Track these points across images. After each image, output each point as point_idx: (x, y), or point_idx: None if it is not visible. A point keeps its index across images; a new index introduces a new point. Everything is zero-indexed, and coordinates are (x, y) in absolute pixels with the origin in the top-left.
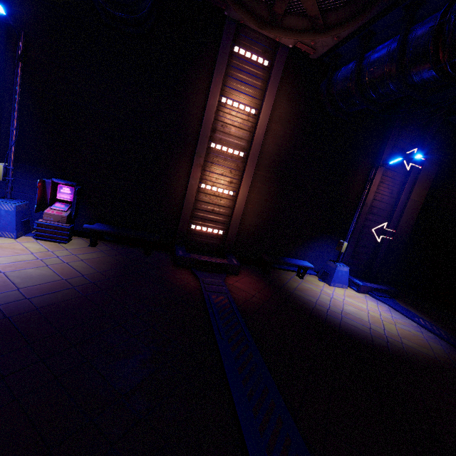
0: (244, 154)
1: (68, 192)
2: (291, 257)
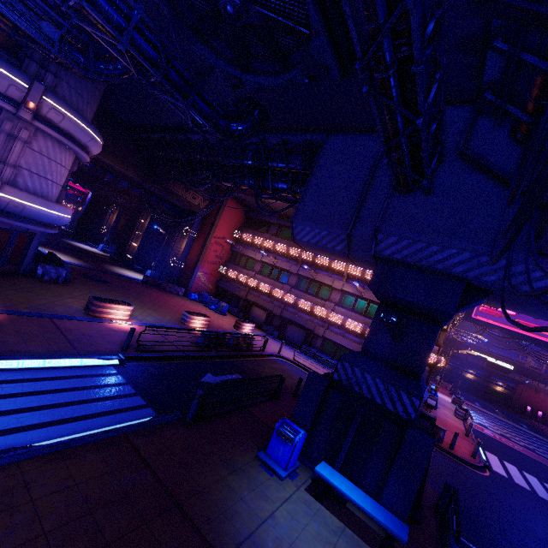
0: None
1: None
2: None
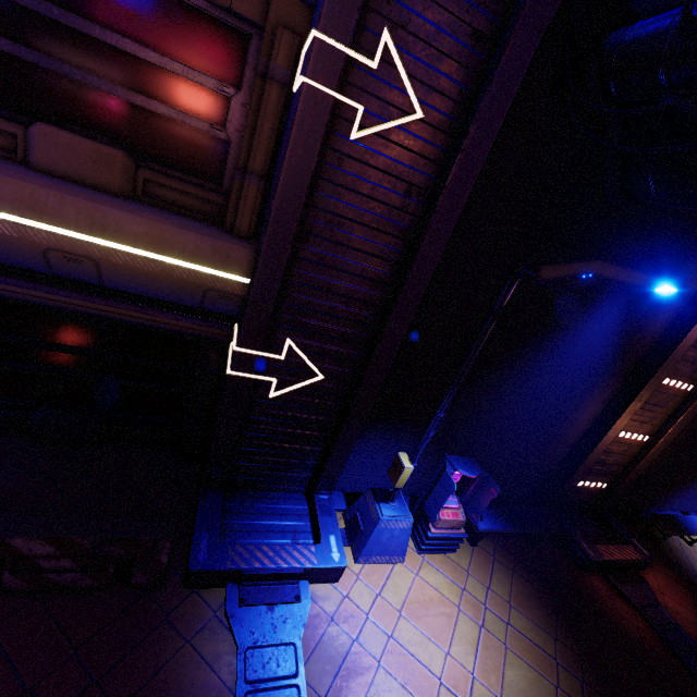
0: (694, 388)
1: (456, 473)
2: (663, 500)
